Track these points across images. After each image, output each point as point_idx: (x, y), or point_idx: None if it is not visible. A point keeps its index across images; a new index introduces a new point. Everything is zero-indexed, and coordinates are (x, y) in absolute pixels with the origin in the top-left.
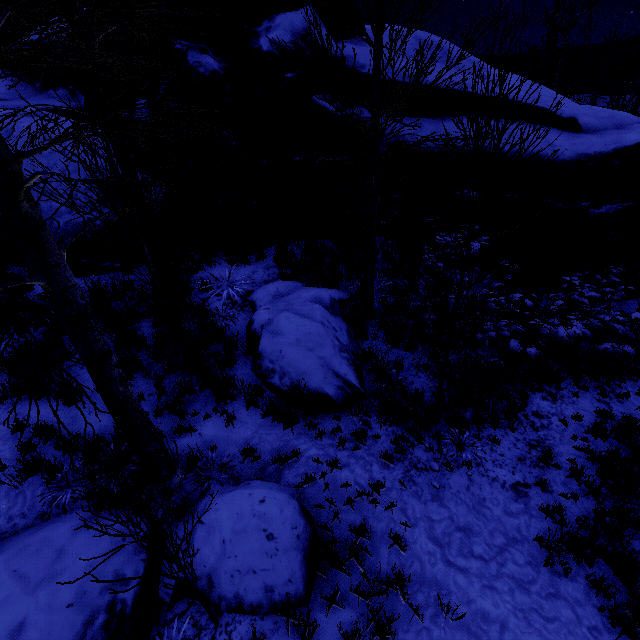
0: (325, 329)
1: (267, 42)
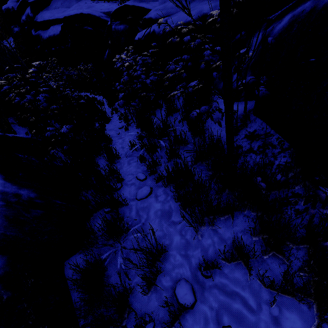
0: None
1: (22, 20)
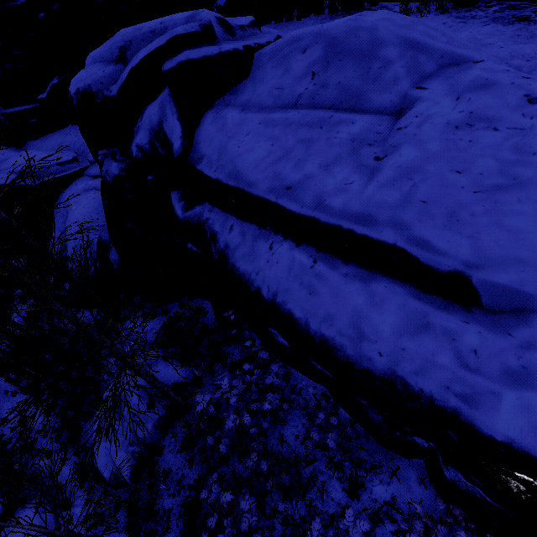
0: (124, 425)
1: (135, 147)
